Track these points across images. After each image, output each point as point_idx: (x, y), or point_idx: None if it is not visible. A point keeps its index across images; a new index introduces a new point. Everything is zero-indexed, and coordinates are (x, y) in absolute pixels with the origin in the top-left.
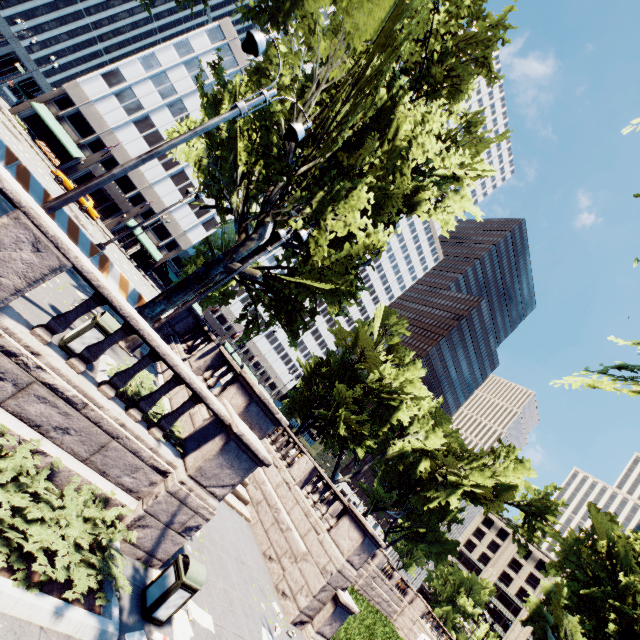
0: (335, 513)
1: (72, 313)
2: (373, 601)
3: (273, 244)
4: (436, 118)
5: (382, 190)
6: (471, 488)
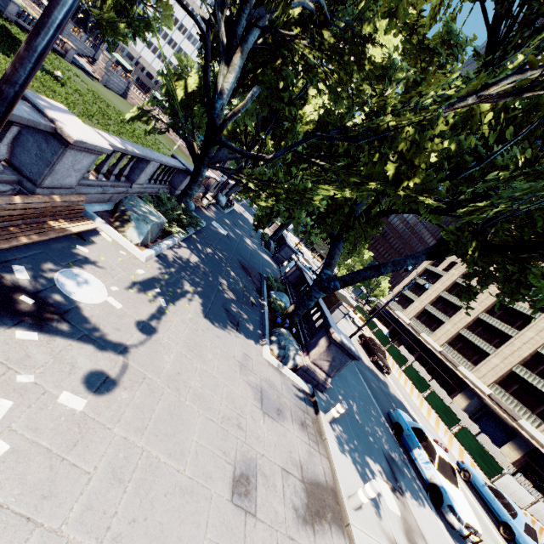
0: (167, 120)
1: (37, 2)
2: None
3: (84, 5)
4: None
5: None
6: None
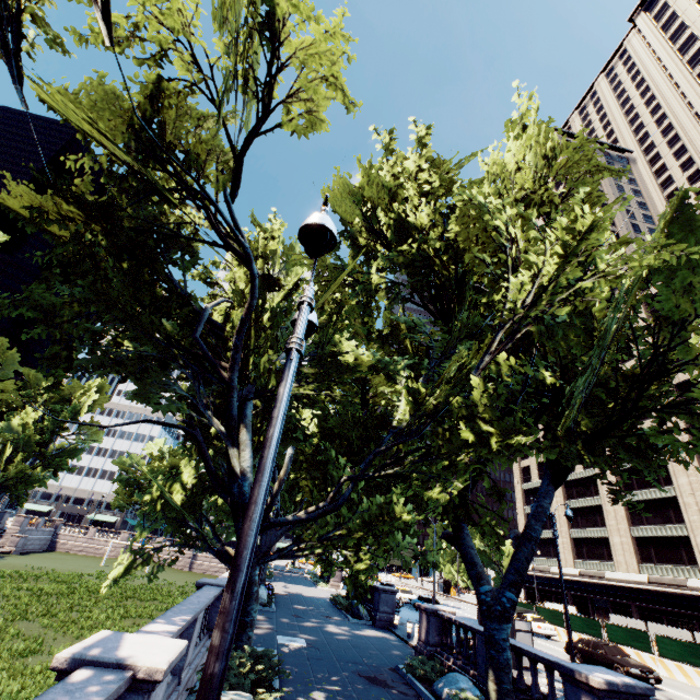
0: (124, 538)
1: None
2: (210, 572)
3: None
4: (29, 409)
5: (27, 436)
6: None
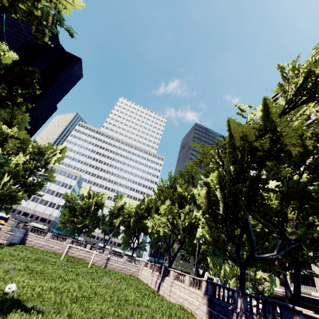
0: (68, 242)
1: None
2: (117, 270)
3: None
4: (21, 155)
5: (18, 171)
6: (140, 214)
